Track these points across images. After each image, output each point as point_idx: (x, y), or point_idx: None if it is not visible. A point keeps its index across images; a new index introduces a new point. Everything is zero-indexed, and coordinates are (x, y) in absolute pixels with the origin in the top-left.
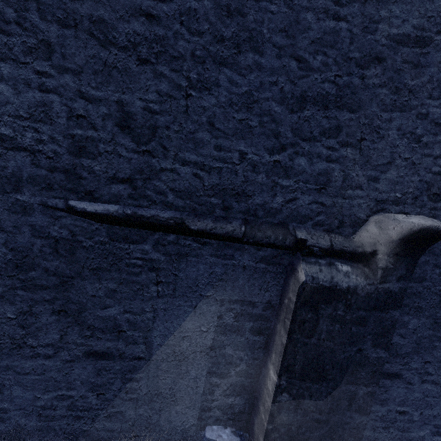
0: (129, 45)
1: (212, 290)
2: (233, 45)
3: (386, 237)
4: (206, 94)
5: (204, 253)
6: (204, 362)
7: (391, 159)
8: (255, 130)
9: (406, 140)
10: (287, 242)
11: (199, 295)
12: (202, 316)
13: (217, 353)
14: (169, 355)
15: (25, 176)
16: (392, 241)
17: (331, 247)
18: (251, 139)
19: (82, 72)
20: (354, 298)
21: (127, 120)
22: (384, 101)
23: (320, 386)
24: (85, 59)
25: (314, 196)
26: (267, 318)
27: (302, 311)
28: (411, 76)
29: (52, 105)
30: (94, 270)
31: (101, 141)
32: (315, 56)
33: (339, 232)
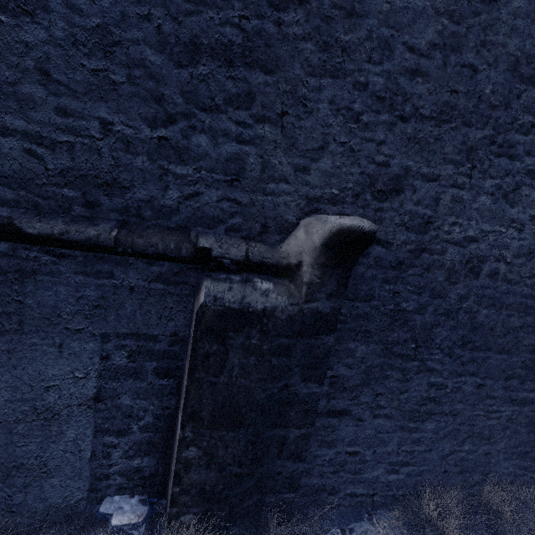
0: None
1: (85, 321)
2: None
3: (310, 243)
4: (27, 22)
5: (64, 270)
6: (86, 419)
7: (323, 143)
8: (123, 89)
9: (342, 118)
10: (184, 252)
11: (64, 329)
12: (74, 358)
13: (109, 405)
14: (28, 414)
15: None
16: (315, 248)
17: (247, 259)
18: (117, 102)
19: None
20: (272, 322)
21: None
22: (310, 61)
23: (236, 434)
24: None
25: (224, 191)
26: (176, 356)
27: (205, 342)
28: (344, 29)
29: None
30: None
31: None
32: None
33: (263, 240)
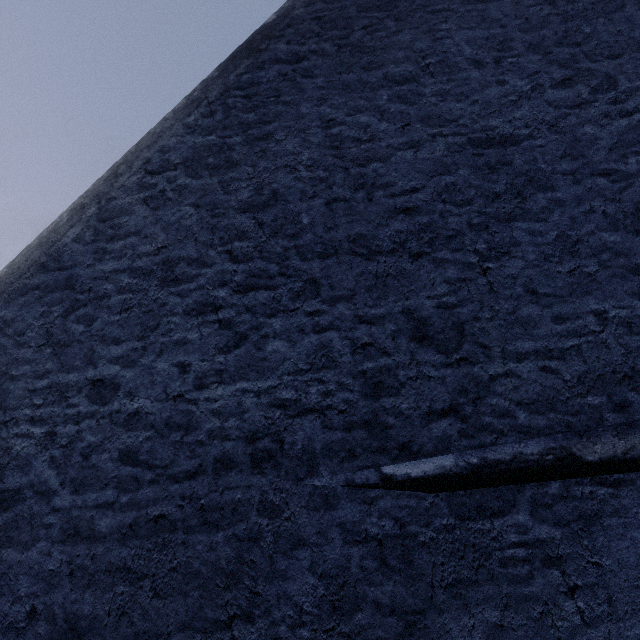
0: (396, 247)
1: None
2: (512, 195)
3: None
4: (507, 260)
5: (628, 504)
6: None
7: None
8: (599, 276)
9: None
10: None
11: None
12: None
13: None
14: None
15: (317, 447)
16: None
17: None
18: (599, 290)
19: (354, 294)
20: None
21: (422, 328)
22: None
23: None
24: (353, 280)
25: None
26: None
27: None
28: None
29: (331, 343)
30: (451, 587)
31: (399, 367)
32: (625, 160)
33: None
